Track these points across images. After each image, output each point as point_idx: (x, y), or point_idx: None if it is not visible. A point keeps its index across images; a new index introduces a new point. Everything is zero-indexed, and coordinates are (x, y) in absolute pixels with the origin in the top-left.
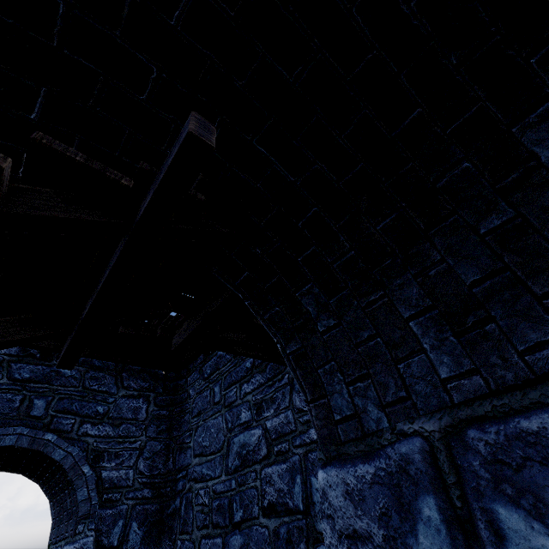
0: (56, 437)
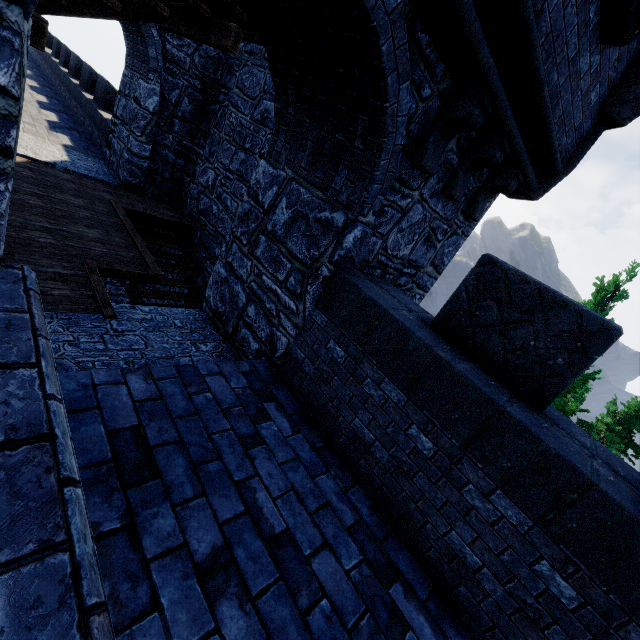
0: None
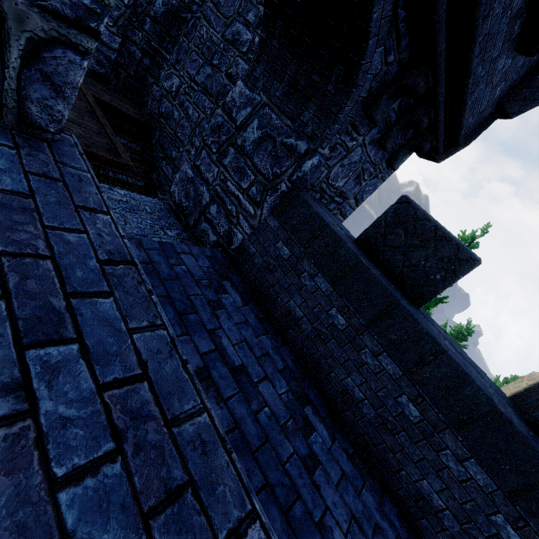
0: None
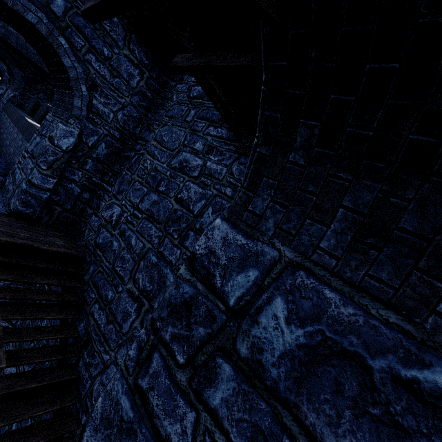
0: None
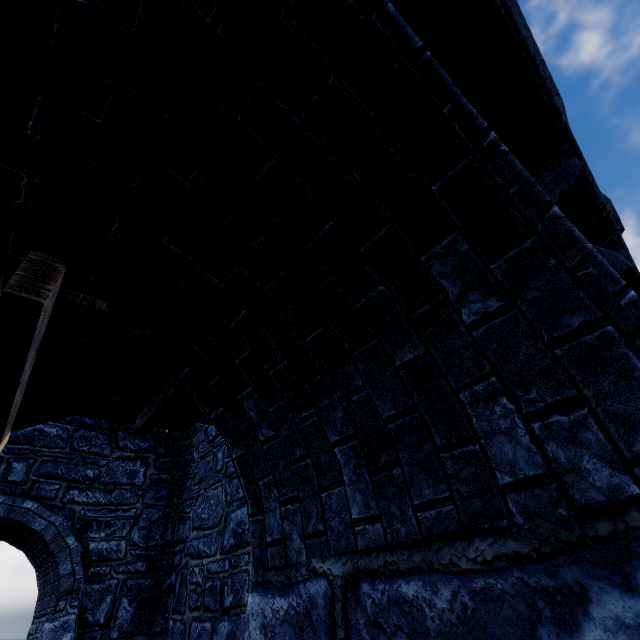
0: (37, 504)
